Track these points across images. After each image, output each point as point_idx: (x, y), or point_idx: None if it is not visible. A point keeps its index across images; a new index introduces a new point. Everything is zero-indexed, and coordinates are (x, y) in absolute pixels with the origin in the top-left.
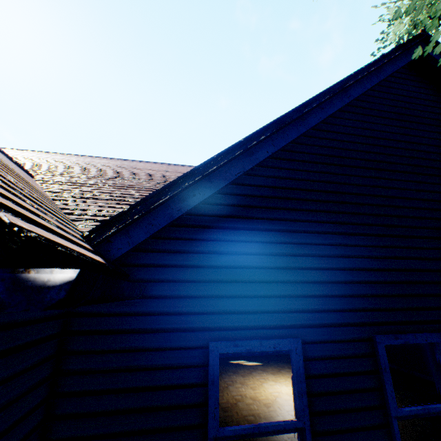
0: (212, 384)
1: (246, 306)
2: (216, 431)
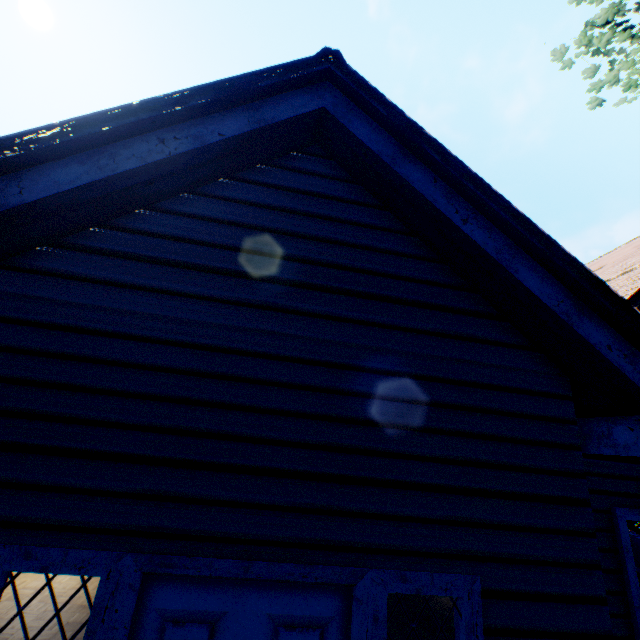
0: (627, 551)
1: (638, 473)
2: (639, 600)
